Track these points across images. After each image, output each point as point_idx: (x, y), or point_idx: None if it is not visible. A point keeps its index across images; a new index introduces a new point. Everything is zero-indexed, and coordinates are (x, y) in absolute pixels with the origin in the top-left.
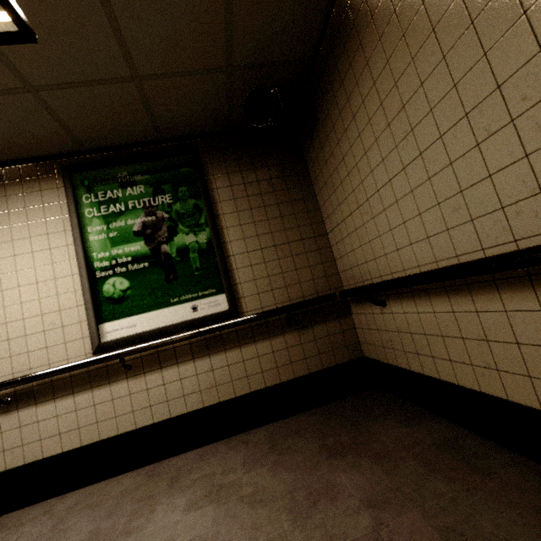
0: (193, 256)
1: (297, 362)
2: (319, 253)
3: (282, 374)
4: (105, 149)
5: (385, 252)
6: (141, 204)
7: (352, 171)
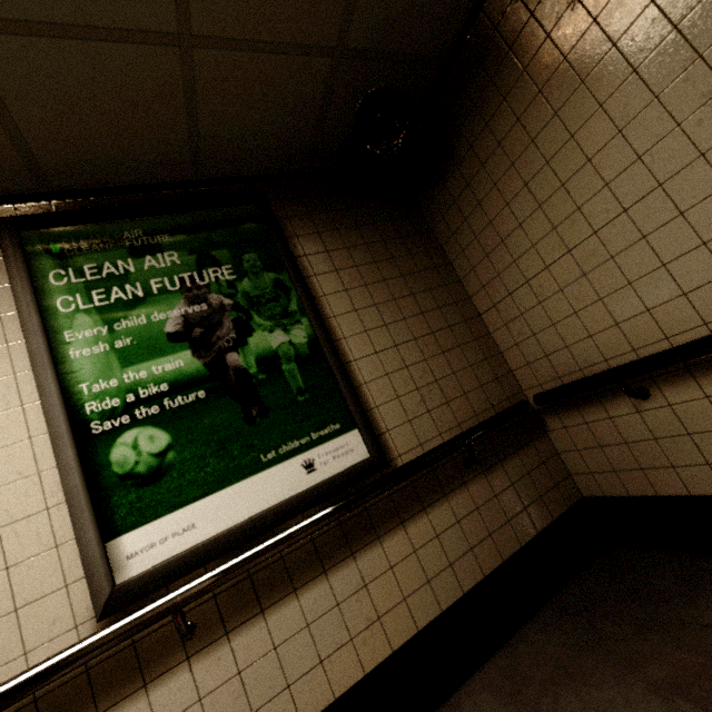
0: (288, 368)
1: (499, 530)
2: (477, 344)
3: (482, 559)
4: (91, 191)
5: (649, 305)
6: (176, 284)
7: (550, 198)
